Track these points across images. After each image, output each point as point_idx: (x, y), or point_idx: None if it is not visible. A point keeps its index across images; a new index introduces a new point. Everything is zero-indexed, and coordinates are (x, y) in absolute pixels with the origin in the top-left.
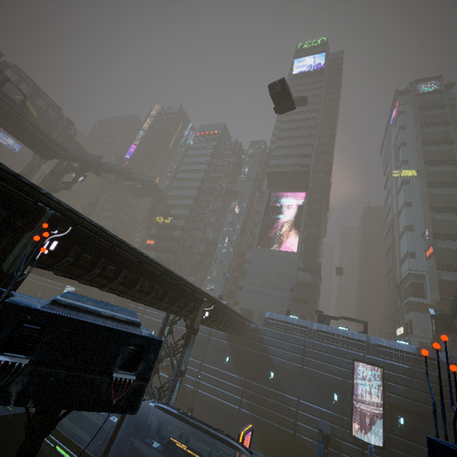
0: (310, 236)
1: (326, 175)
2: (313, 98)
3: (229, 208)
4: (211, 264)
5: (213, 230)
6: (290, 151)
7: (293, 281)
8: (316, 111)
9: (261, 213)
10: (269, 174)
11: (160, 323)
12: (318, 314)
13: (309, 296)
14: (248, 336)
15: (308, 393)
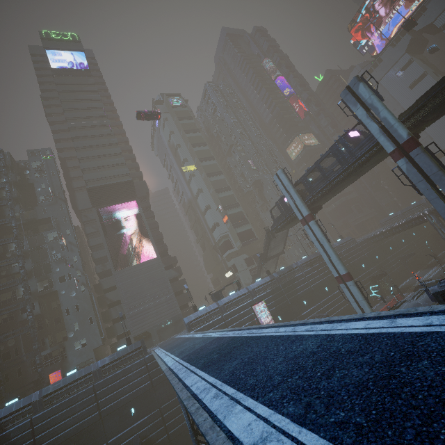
0: (157, 238)
1: (139, 179)
2: (94, 102)
3: (48, 243)
4: (64, 319)
5: (38, 280)
6: (101, 162)
7: (168, 282)
8: (106, 118)
9: (101, 235)
10: (90, 191)
11: (77, 428)
12: (214, 294)
13: (181, 286)
14: None
15: None
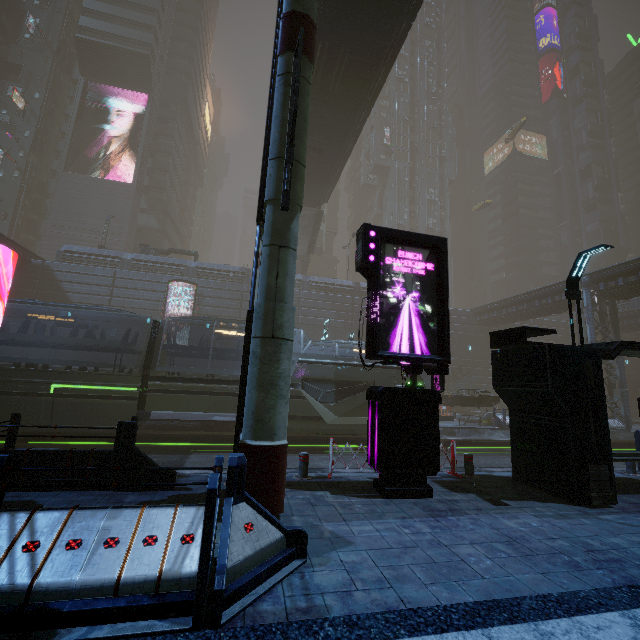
0: (158, 167)
1: (187, 78)
2: None
3: (3, 97)
4: None
5: None
6: (118, 9)
7: (127, 223)
8: None
9: (71, 116)
10: (79, 44)
11: None
12: (142, 247)
13: (154, 245)
14: (31, 275)
15: (117, 323)
